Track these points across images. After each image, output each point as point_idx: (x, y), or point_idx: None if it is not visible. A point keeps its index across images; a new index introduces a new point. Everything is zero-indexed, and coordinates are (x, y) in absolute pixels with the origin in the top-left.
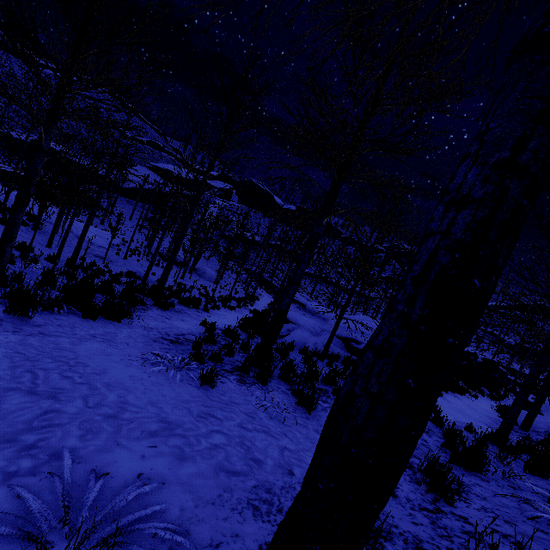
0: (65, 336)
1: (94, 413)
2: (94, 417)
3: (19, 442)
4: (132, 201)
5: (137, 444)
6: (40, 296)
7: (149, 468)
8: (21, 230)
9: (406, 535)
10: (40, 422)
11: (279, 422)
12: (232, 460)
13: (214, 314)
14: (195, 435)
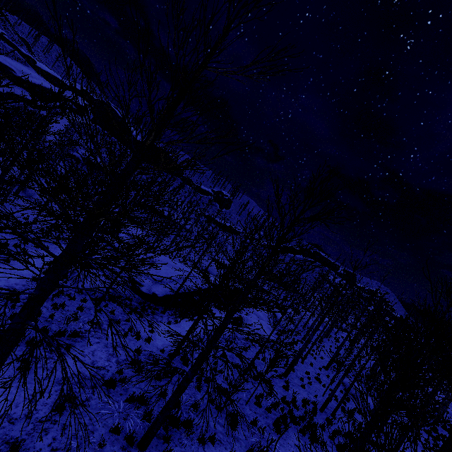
0: None
1: None
2: None
3: None
4: None
5: None
6: None
7: None
8: None
9: (8, 438)
10: None
11: None
12: None
13: (15, 264)
14: None
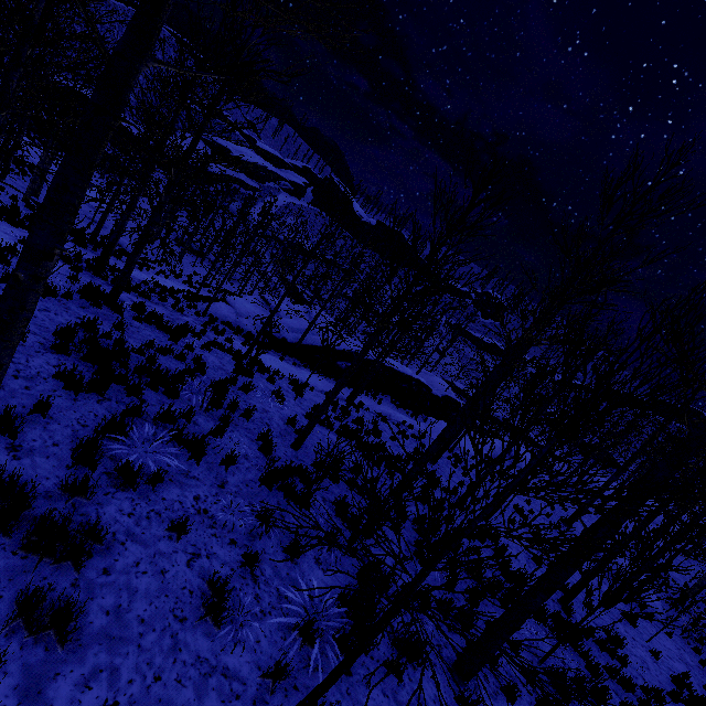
0: None
1: None
2: None
3: None
4: None
5: None
6: None
7: None
8: (20, 179)
9: None
10: None
11: None
12: None
13: (147, 275)
14: None
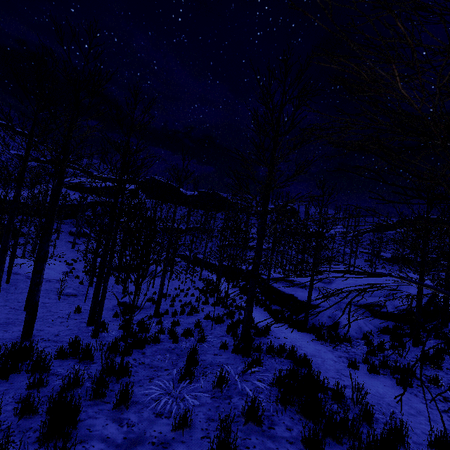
0: None
1: None
2: None
3: None
4: None
5: None
6: None
7: None
8: None
9: None
10: None
11: None
12: None
13: (274, 330)
14: None
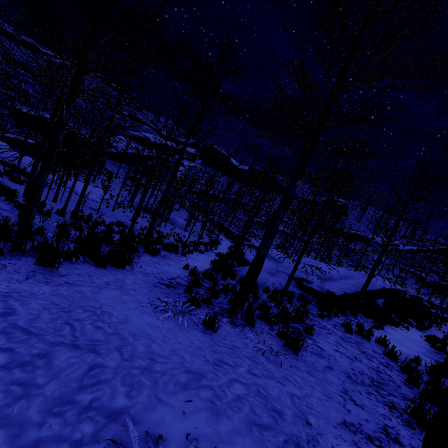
0: (86, 285)
1: (131, 366)
2: (132, 370)
3: (76, 403)
4: (117, 163)
5: (175, 399)
6: (62, 249)
7: (193, 427)
8: None
9: None
10: (89, 379)
11: (277, 365)
12: (257, 412)
13: (190, 258)
14: (219, 385)
